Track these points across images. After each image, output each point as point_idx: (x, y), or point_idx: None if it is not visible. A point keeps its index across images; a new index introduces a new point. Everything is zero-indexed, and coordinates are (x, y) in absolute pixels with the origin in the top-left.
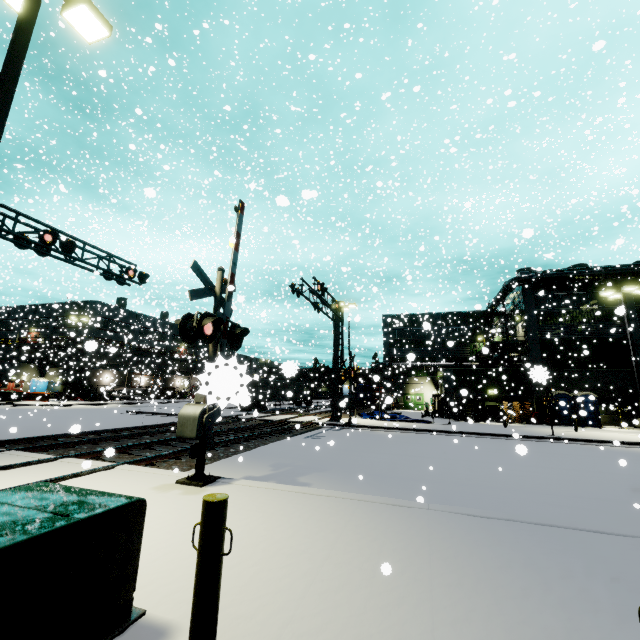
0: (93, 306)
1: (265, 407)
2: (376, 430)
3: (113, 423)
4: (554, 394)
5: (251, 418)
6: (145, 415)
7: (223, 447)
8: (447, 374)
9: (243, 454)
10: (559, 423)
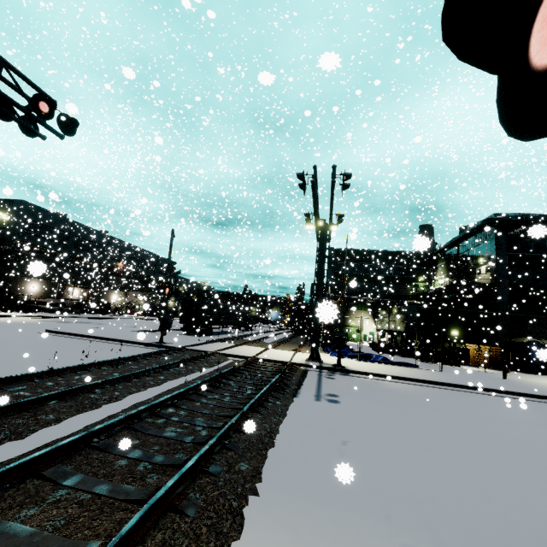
0: (19, 206)
1: (211, 331)
2: (377, 379)
3: (13, 353)
4: (525, 341)
5: (212, 352)
6: (70, 337)
7: (219, 453)
8: (411, 311)
9: (275, 485)
10: (528, 371)
